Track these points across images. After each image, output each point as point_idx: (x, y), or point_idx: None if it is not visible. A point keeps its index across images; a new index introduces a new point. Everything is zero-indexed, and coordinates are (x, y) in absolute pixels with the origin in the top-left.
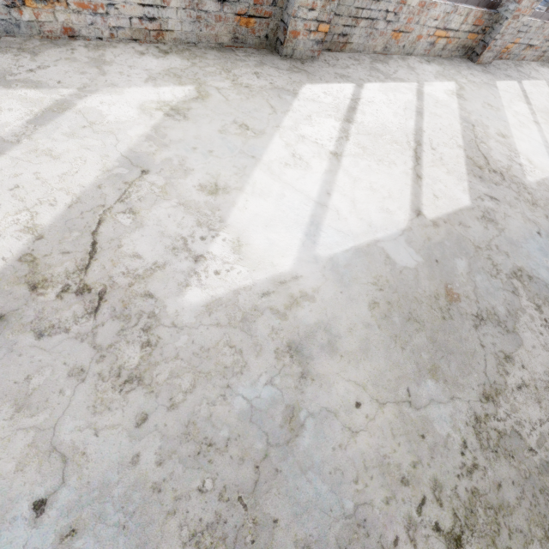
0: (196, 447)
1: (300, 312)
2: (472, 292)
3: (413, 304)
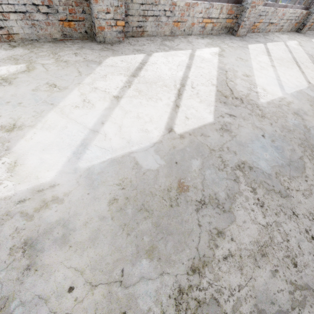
0: None
1: (46, 213)
2: (200, 183)
3: (147, 197)
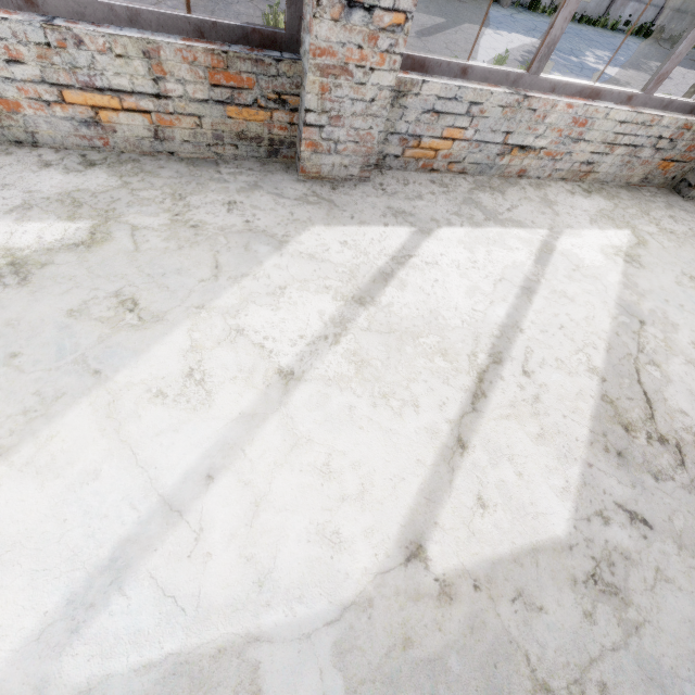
0: None
1: None
2: None
3: None
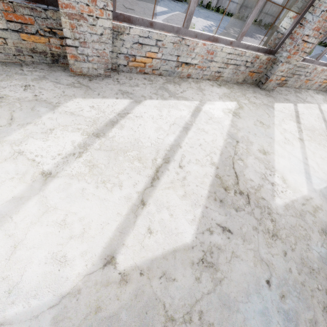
0: (308, 269)
1: (319, 215)
2: None
3: None
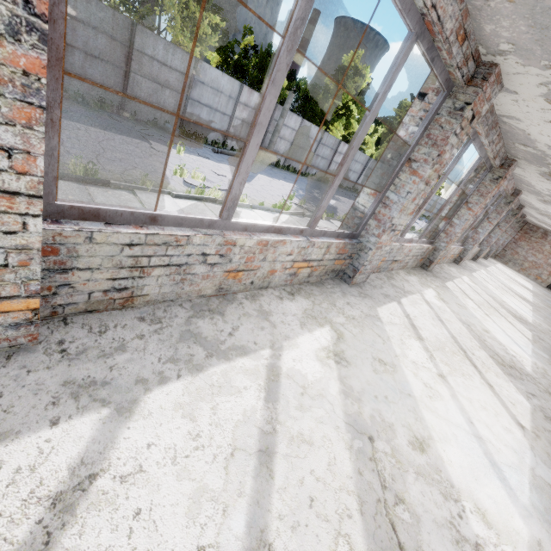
0: None
1: (549, 374)
2: None
3: None
